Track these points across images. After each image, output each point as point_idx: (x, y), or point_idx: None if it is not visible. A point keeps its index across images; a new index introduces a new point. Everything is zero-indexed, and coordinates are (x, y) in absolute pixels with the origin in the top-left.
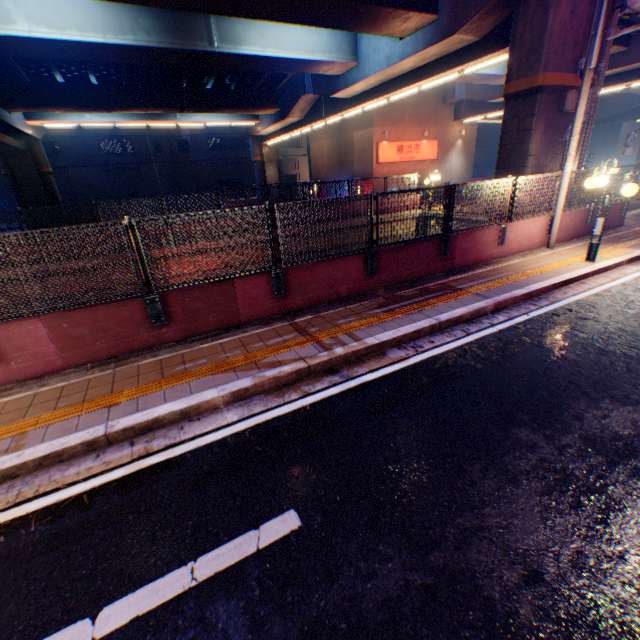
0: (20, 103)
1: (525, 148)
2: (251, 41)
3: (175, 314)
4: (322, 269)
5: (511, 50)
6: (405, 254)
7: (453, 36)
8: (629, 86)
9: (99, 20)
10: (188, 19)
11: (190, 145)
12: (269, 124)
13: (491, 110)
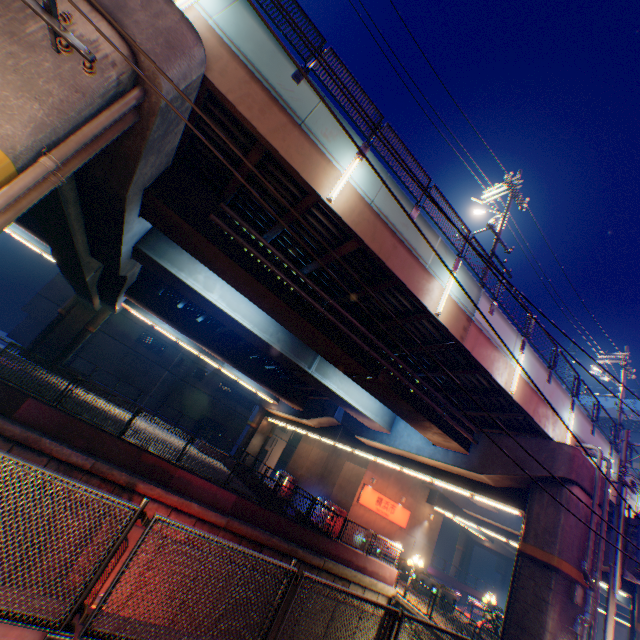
0: (140, 298)
1: (542, 617)
2: (333, 379)
3: None
4: None
5: (528, 516)
6: None
7: (480, 473)
8: None
9: (258, 319)
10: (306, 348)
11: (206, 376)
12: (286, 410)
13: (461, 514)
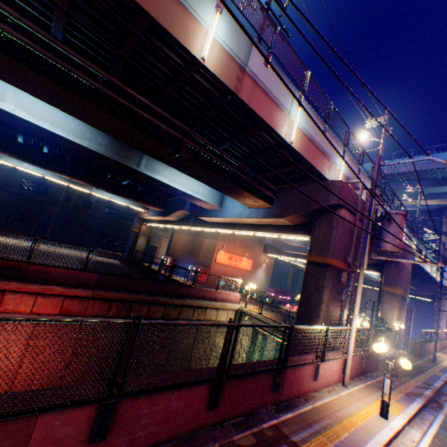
0: None
1: (320, 296)
2: (164, 174)
3: None
4: (164, 396)
5: (312, 238)
6: (247, 382)
7: (280, 218)
8: None
9: (71, 126)
10: (131, 150)
11: (93, 205)
12: (154, 214)
13: (284, 254)
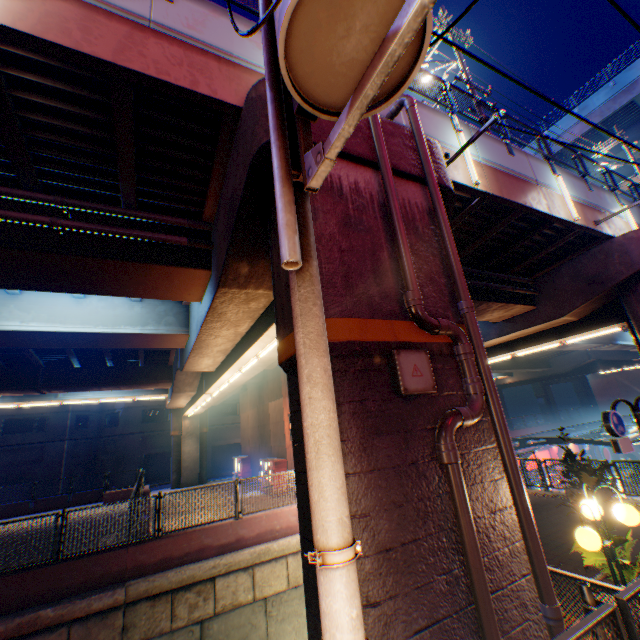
0: None
1: None
2: (5, 314)
3: None
4: None
5: (274, 289)
6: None
7: (221, 286)
8: (564, 341)
9: None
10: None
11: (121, 416)
12: (170, 397)
13: None
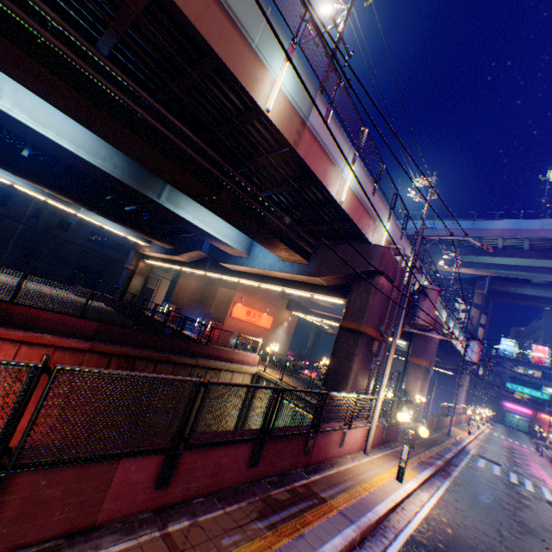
0: None
1: (351, 364)
2: (188, 210)
3: (7, 506)
4: (216, 452)
5: (348, 302)
6: (283, 444)
7: (317, 277)
8: None
9: (82, 139)
10: (152, 177)
11: (73, 227)
12: (159, 251)
13: (310, 313)
